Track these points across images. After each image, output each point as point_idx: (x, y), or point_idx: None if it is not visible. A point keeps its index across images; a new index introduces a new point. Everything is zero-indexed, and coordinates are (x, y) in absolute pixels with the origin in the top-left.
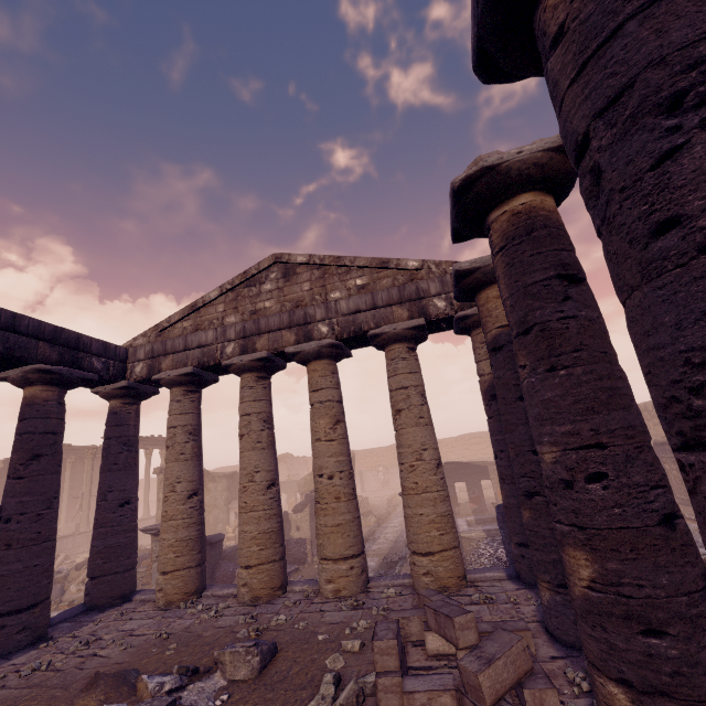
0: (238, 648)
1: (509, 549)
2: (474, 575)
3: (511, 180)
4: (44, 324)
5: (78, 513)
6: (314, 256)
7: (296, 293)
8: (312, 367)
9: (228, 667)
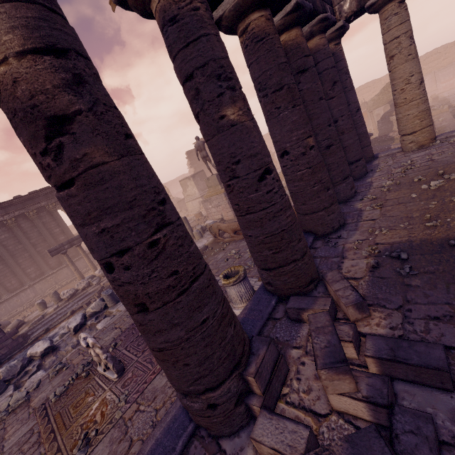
0: None
1: None
2: None
3: None
4: None
5: None
6: None
7: None
8: None
9: None
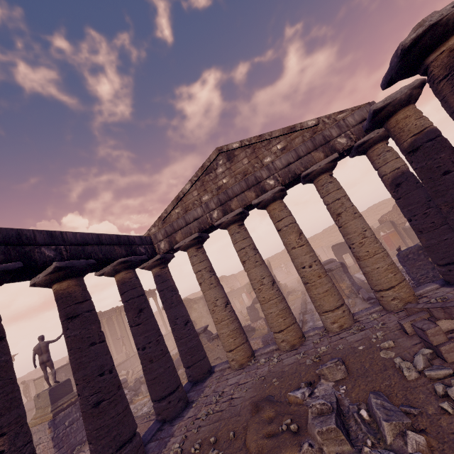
0: (329, 364)
1: (413, 276)
2: (418, 291)
3: (448, 28)
4: (111, 236)
5: (121, 347)
6: (244, 140)
7: (240, 168)
8: (272, 208)
9: (329, 376)
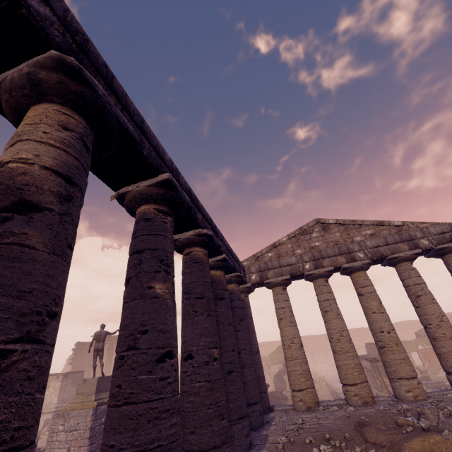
0: (429, 406)
1: None
2: None
3: None
4: (234, 253)
5: None
6: (339, 220)
7: (332, 238)
8: (357, 275)
9: (430, 415)
